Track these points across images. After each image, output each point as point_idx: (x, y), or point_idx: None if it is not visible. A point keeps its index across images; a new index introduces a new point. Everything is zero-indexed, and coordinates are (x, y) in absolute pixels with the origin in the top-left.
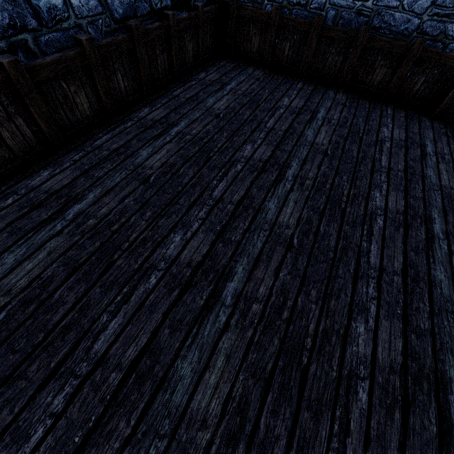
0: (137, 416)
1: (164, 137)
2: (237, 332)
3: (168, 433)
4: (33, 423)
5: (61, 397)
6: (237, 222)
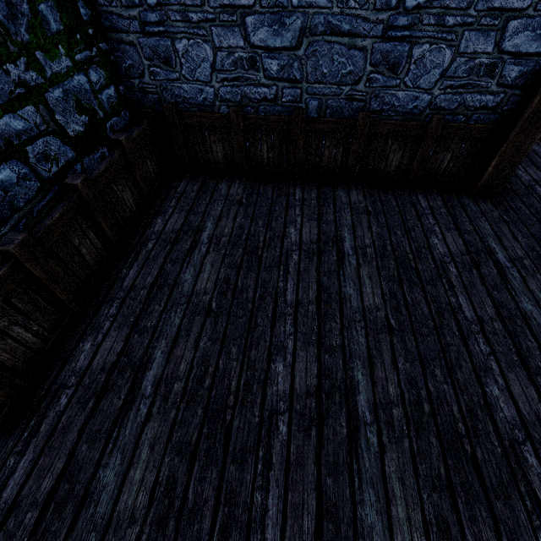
0: None
1: (135, 408)
2: None
3: None
4: None
5: None
6: None
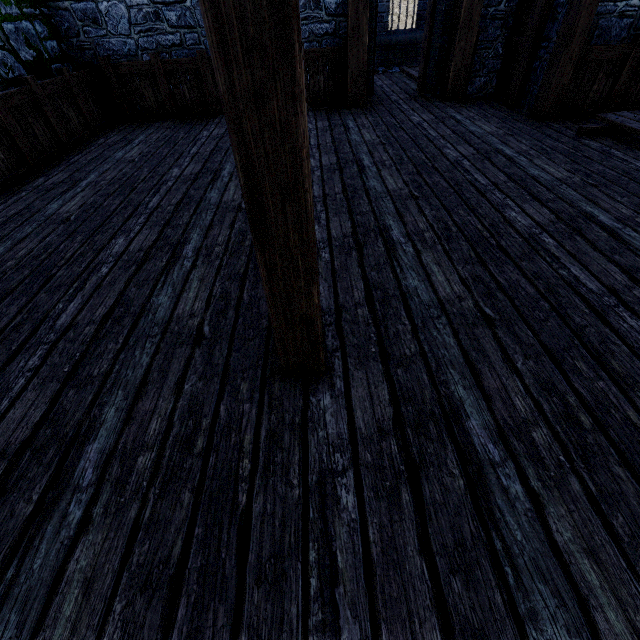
0: (125, 337)
1: (73, 190)
2: (205, 266)
3: (160, 332)
4: (11, 382)
5: (35, 359)
6: (182, 213)
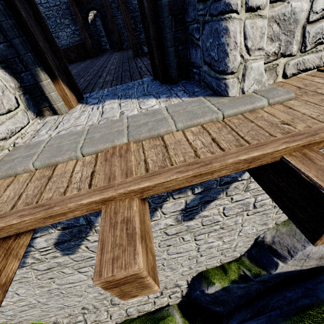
0: None
1: None
2: None
3: None
4: None
5: None
6: None
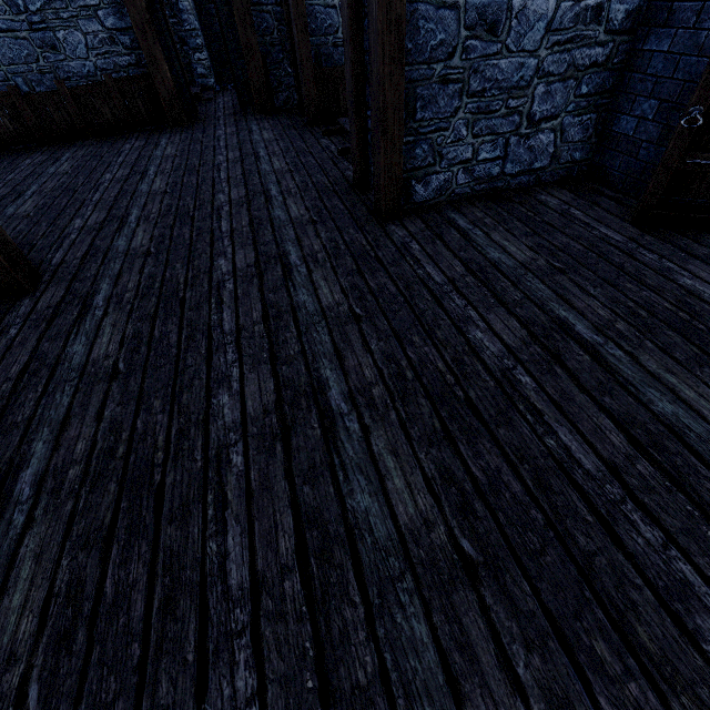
0: None
1: None
2: None
3: None
4: None
5: None
6: None
